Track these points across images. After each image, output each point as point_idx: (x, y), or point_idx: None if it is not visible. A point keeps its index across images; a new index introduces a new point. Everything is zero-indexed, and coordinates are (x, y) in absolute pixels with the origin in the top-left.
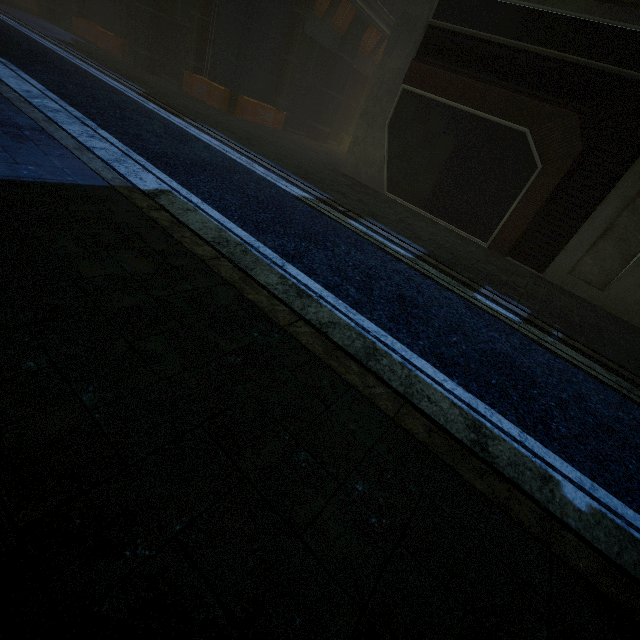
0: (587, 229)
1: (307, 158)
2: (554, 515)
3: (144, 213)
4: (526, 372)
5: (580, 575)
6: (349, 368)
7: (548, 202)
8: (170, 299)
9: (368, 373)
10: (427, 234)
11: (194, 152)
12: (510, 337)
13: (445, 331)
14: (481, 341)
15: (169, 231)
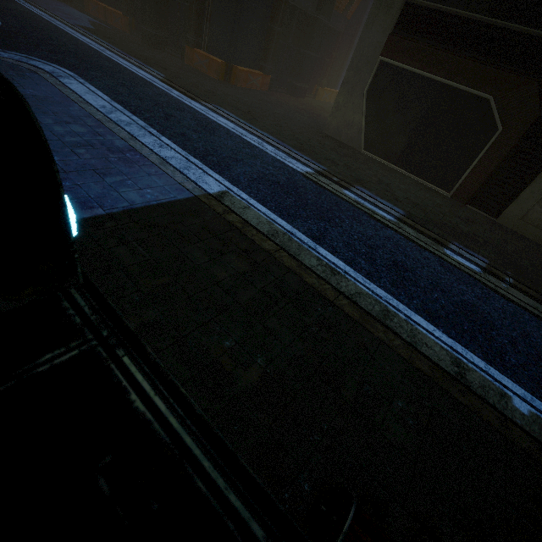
0: (538, 182)
1: (296, 123)
2: (507, 417)
3: (223, 218)
4: (487, 317)
5: (523, 450)
6: (377, 328)
7: (506, 159)
8: (267, 289)
9: (388, 330)
10: (402, 193)
11: (223, 142)
12: (474, 288)
13: (429, 289)
14: (454, 294)
15: (243, 232)
